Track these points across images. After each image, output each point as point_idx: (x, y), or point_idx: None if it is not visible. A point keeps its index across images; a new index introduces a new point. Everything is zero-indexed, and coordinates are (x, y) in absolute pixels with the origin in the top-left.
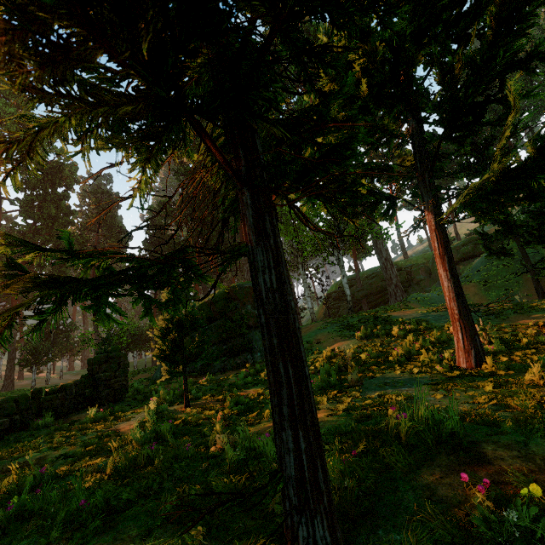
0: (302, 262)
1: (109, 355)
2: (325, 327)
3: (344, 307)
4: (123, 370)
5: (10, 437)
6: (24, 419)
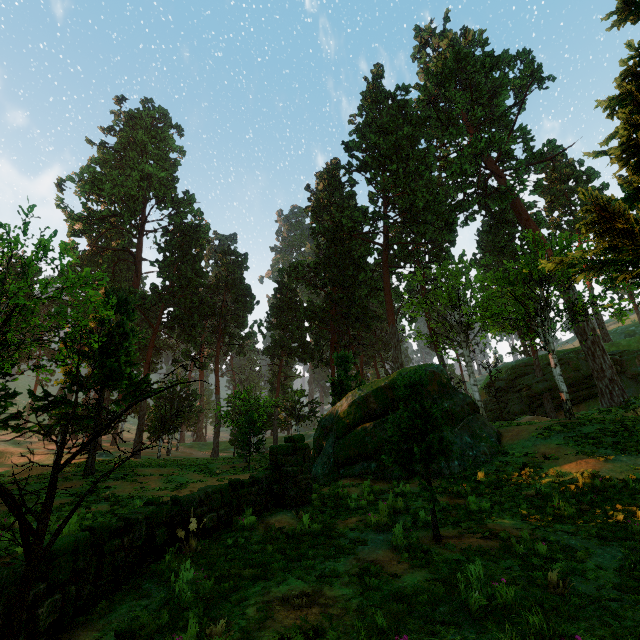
0: (466, 340)
1: (296, 445)
2: (547, 435)
3: (515, 402)
4: (308, 466)
5: (221, 537)
6: (226, 515)
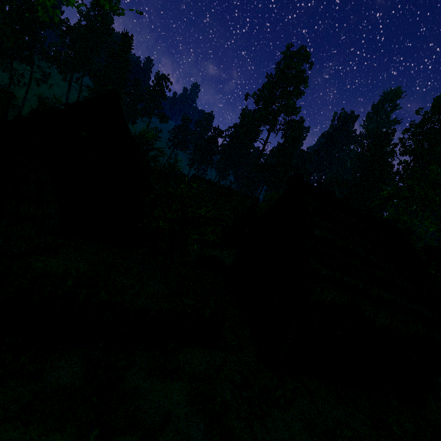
0: None
1: None
2: None
3: None
4: None
5: None
6: None
